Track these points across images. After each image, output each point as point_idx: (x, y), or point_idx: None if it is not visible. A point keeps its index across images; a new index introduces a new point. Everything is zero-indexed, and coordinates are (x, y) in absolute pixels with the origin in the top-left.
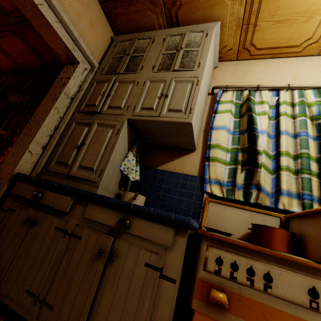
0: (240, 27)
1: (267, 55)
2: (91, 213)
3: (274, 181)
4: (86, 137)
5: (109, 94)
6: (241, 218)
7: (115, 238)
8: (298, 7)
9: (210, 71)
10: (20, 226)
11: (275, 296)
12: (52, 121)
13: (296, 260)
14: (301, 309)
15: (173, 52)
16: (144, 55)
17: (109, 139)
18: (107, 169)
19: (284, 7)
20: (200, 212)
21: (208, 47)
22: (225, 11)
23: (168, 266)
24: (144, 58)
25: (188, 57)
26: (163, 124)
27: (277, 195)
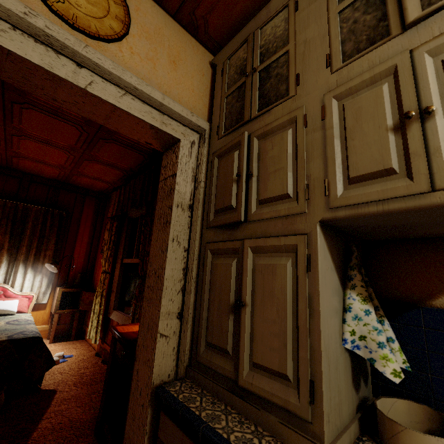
0: None
1: None
2: None
3: None
4: (239, 284)
5: (249, 174)
6: None
7: None
8: None
9: None
10: None
11: None
12: (176, 264)
13: None
14: None
15: None
16: (289, 49)
17: (294, 286)
18: (323, 380)
19: None
20: None
21: None
22: None
23: None
24: (292, 57)
25: None
26: None
27: None
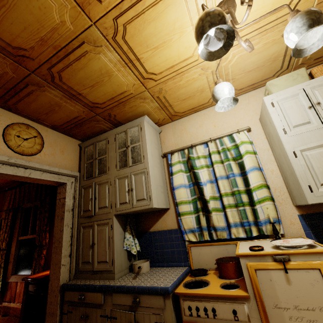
0: (161, 109)
1: (191, 113)
2: (116, 300)
3: (224, 217)
4: (93, 237)
5: (95, 198)
6: (213, 252)
7: (134, 312)
8: (190, 91)
9: (156, 145)
10: (80, 322)
11: (219, 319)
12: (67, 235)
13: (223, 296)
14: (233, 322)
15: (124, 150)
16: (106, 156)
17: (108, 234)
18: (115, 258)
19: (181, 94)
20: (188, 256)
21: (145, 140)
22: (146, 108)
23: (166, 320)
24: (107, 160)
25: (135, 152)
26: (137, 211)
27: (229, 228)
